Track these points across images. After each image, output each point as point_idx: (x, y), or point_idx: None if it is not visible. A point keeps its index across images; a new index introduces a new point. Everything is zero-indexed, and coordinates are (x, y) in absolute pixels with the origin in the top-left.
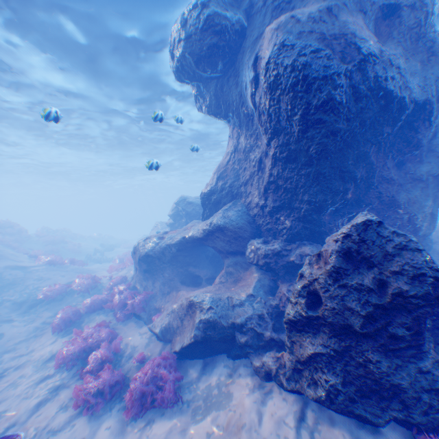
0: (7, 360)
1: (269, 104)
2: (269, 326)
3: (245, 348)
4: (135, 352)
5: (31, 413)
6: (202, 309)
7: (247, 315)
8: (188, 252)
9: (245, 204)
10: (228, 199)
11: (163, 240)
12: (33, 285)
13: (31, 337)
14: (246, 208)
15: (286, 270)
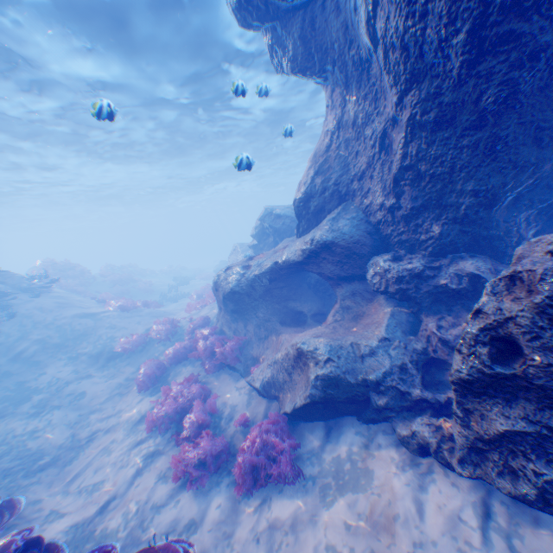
0: (95, 423)
1: (404, 26)
2: (416, 381)
3: (382, 411)
4: (235, 413)
5: (130, 484)
6: (316, 361)
7: (382, 367)
8: (284, 283)
9: (362, 207)
10: (333, 204)
11: (249, 270)
12: (107, 335)
13: (115, 395)
14: (363, 213)
15: (434, 299)
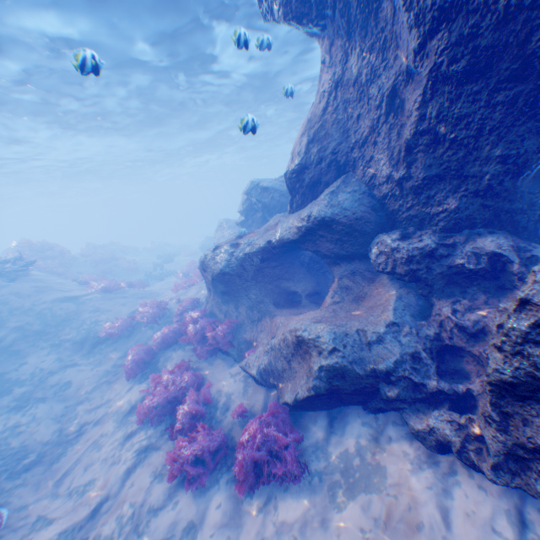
0: (83, 414)
1: None
2: (431, 371)
3: (393, 403)
4: (231, 403)
5: (123, 484)
6: (319, 350)
7: (393, 356)
8: (276, 262)
9: (364, 179)
10: (330, 176)
11: (240, 249)
12: (90, 319)
13: (103, 384)
14: (366, 185)
15: (447, 281)
